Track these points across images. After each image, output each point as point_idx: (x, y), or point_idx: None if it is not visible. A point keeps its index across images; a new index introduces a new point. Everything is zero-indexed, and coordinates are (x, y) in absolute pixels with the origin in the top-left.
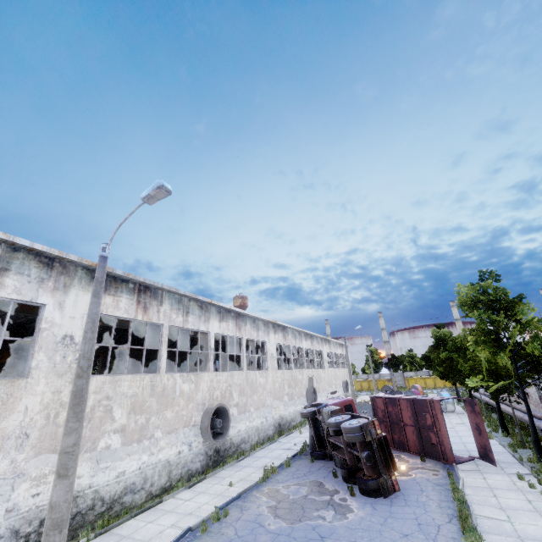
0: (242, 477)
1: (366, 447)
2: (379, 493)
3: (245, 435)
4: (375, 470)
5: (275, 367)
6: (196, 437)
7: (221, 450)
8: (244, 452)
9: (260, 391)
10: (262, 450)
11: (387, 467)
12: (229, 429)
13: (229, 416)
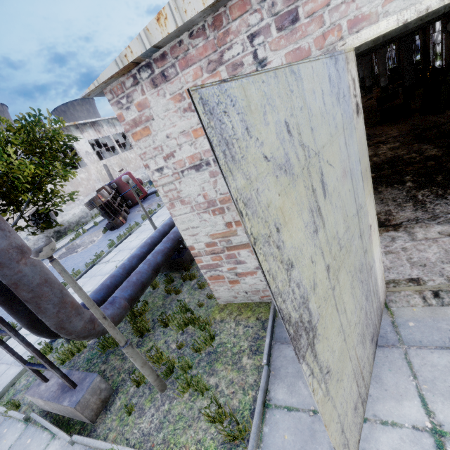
0: (68, 240)
1: (101, 210)
2: (114, 228)
3: (82, 214)
4: (111, 218)
5: (96, 160)
6: (29, 233)
7: (61, 230)
8: (84, 224)
9: (85, 183)
10: (99, 217)
11: (115, 215)
12: (63, 217)
13: (51, 212)
